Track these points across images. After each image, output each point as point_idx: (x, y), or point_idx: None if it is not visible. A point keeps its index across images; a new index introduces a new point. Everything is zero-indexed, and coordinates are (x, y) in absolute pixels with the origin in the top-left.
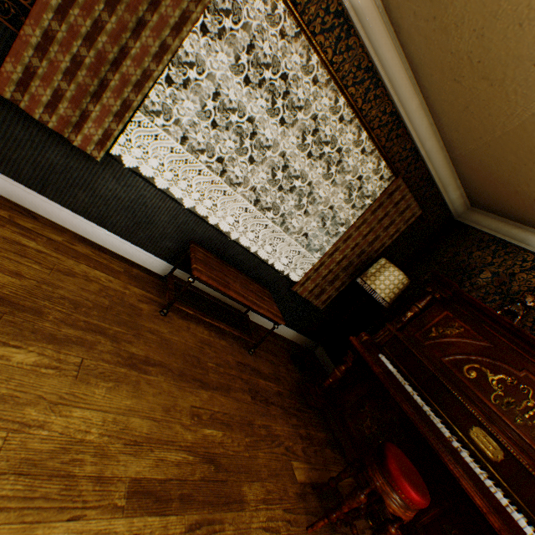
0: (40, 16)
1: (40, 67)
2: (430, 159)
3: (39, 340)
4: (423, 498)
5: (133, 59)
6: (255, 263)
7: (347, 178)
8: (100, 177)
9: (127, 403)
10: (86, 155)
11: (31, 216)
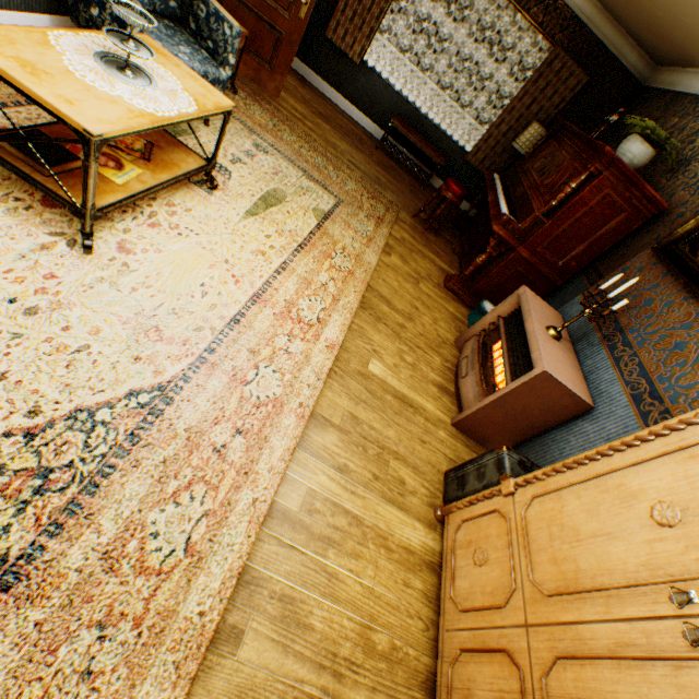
0: None
1: (341, 21)
2: (593, 24)
3: (330, 127)
4: (455, 188)
5: (376, 6)
6: (439, 136)
7: (513, 58)
8: (358, 77)
9: (352, 152)
10: (353, 64)
11: (329, 101)
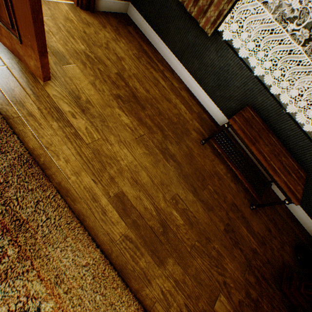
0: None
1: None
2: None
3: (135, 117)
4: None
5: None
6: (303, 144)
7: None
8: (208, 50)
9: (146, 164)
10: (205, 34)
11: (171, 72)
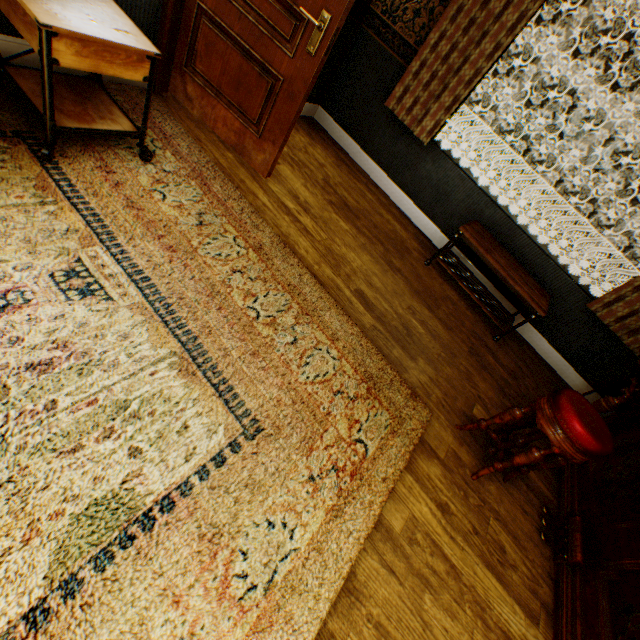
0: (422, 54)
1: (412, 86)
2: None
3: (352, 225)
4: (583, 429)
5: (470, 64)
6: (541, 261)
7: None
8: (422, 161)
9: (375, 271)
10: (419, 144)
11: (375, 187)
